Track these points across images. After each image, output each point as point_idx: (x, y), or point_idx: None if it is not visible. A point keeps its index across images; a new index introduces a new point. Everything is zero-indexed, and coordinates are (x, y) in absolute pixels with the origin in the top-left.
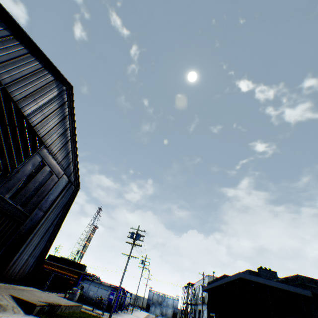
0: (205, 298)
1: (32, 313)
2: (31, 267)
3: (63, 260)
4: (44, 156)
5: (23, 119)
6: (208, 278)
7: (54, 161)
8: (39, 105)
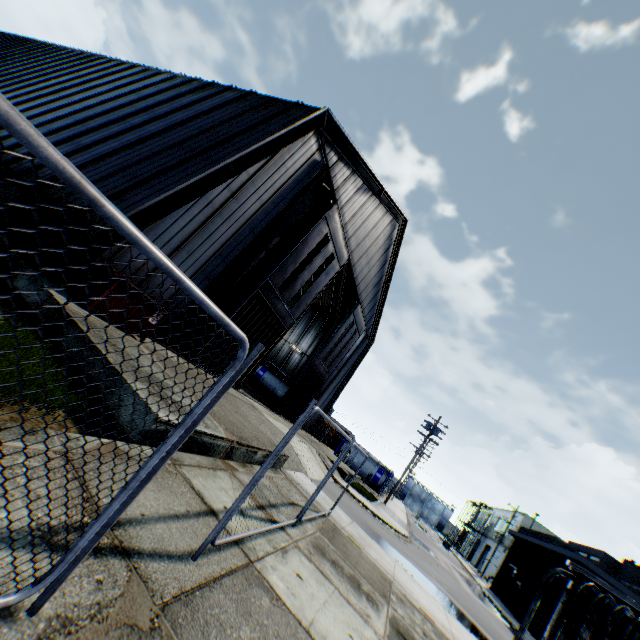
0: (505, 538)
1: (344, 479)
2: (316, 418)
3: None
4: (356, 315)
5: None
6: (522, 517)
7: (361, 318)
8: (368, 260)
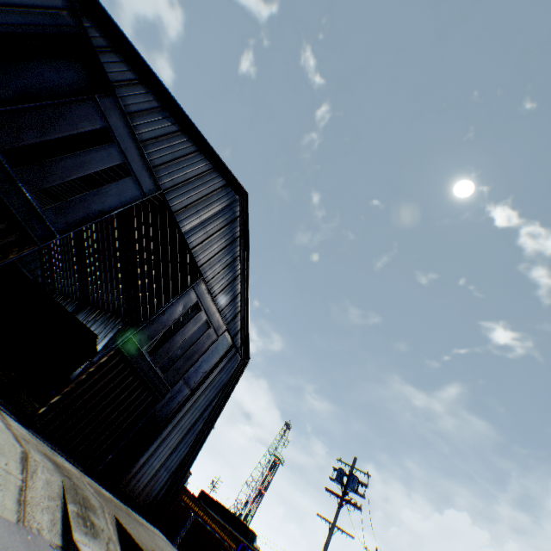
0: None
1: None
2: (161, 487)
3: (220, 507)
4: (201, 296)
5: (185, 253)
6: None
7: (213, 306)
8: (201, 219)
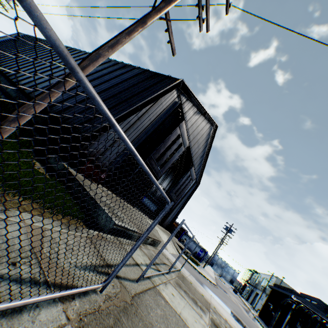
0: (266, 289)
1: (184, 253)
2: (169, 222)
3: None
4: (191, 171)
5: None
6: (275, 278)
7: (193, 173)
8: (198, 145)
